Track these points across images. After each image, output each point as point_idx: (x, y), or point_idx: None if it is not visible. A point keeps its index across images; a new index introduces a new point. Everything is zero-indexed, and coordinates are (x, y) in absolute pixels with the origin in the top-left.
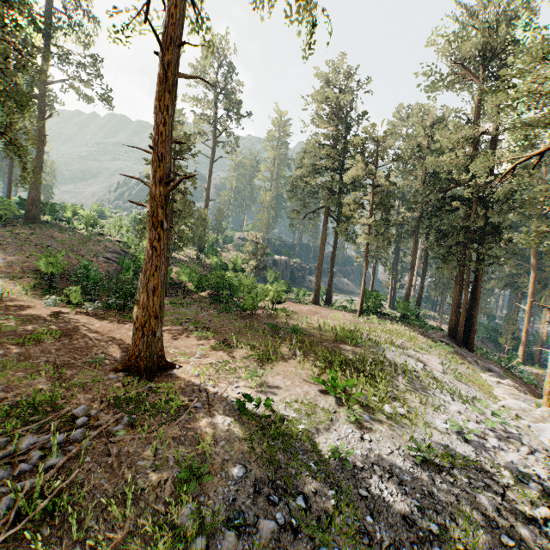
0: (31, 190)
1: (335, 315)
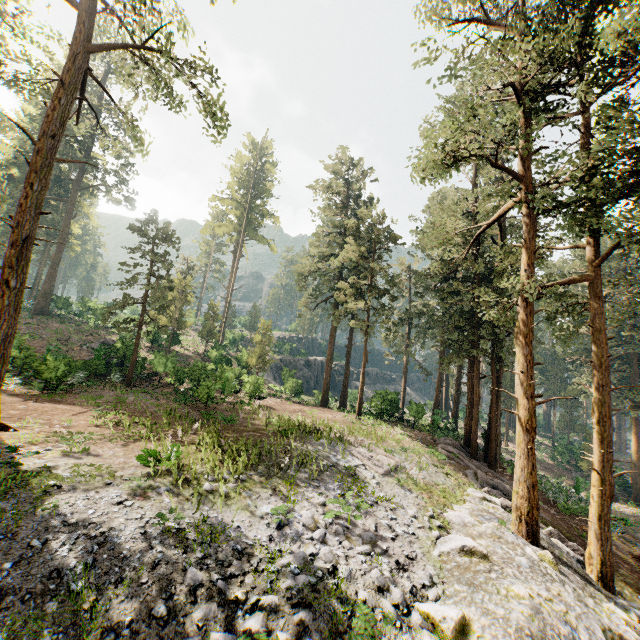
0: (44, 283)
1: (310, 412)
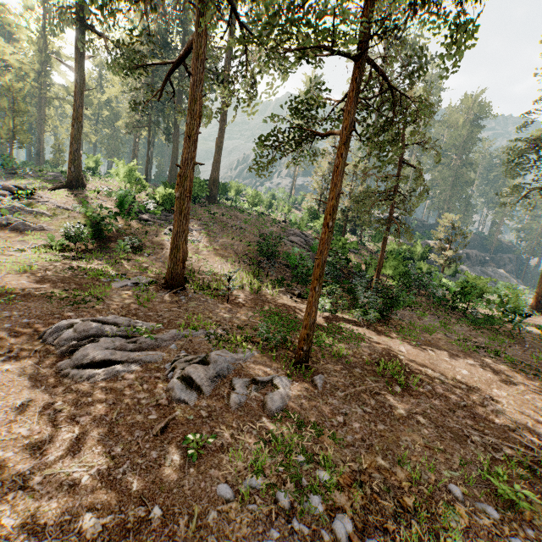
0: (212, 170)
1: None
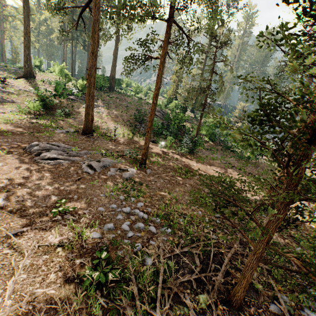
0: (111, 71)
1: None
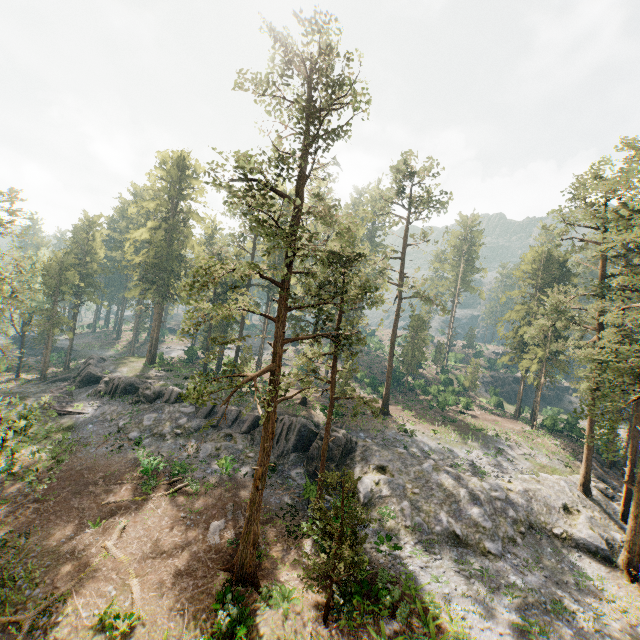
0: None
1: (496, 422)
